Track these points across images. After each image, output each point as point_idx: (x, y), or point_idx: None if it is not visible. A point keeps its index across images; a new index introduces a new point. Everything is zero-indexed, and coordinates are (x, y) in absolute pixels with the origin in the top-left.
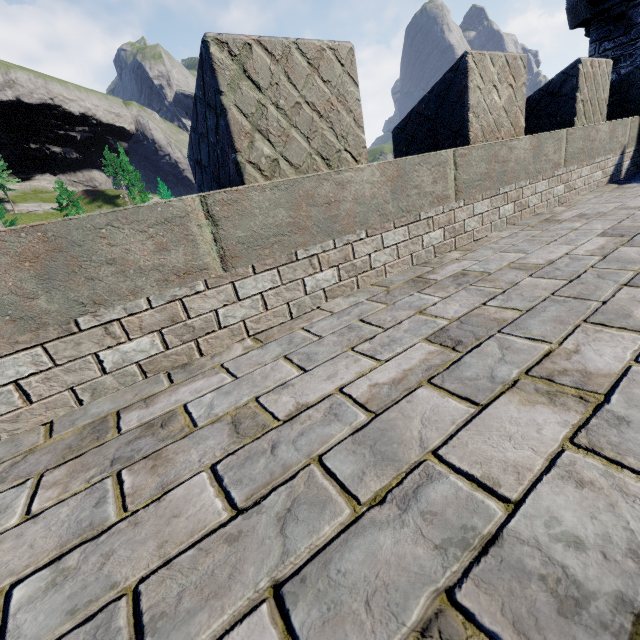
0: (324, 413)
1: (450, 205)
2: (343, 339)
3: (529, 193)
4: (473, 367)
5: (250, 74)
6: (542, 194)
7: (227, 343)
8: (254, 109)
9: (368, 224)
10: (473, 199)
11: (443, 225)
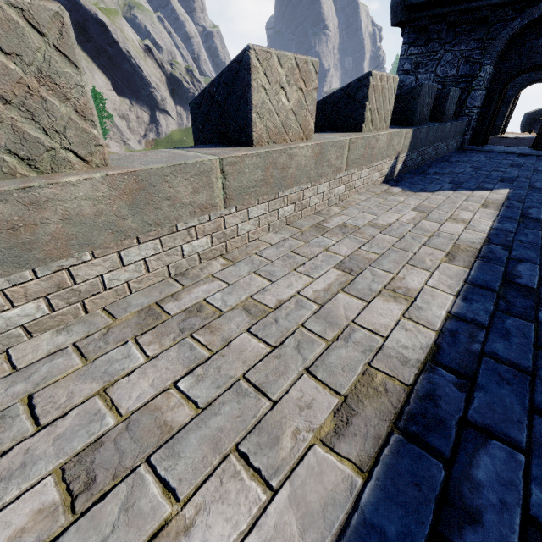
0: None
1: (219, 212)
2: None
3: (311, 194)
4: None
5: None
6: (324, 194)
7: None
8: None
9: (94, 244)
10: (248, 204)
11: (210, 232)
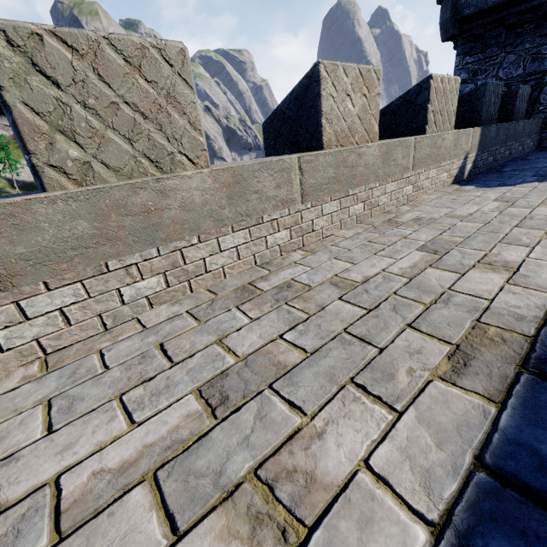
0: (15, 522)
1: (296, 207)
2: (126, 375)
3: (379, 193)
4: (216, 447)
5: (43, 68)
6: (392, 194)
7: (14, 365)
8: (52, 107)
9: (200, 230)
10: (321, 201)
11: (289, 226)
